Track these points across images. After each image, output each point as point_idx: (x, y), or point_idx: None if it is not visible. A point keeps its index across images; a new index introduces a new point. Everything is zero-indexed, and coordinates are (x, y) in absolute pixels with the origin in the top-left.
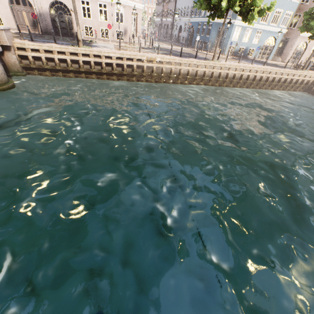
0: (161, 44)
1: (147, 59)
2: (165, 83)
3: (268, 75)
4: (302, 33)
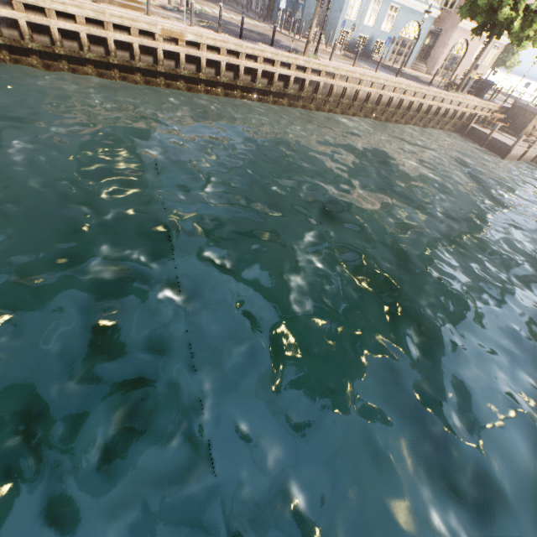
0: (209, 7)
1: (164, 33)
2: (209, 93)
3: (402, 96)
4: (463, 22)
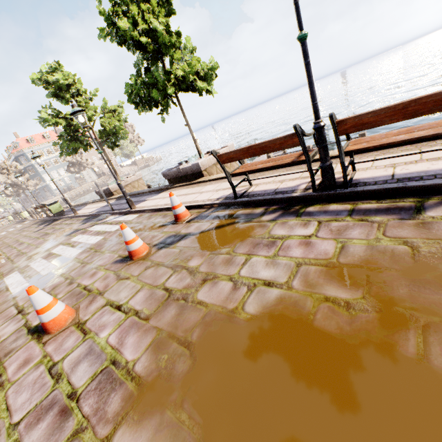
0: None
1: None
2: None
3: (70, 195)
4: None
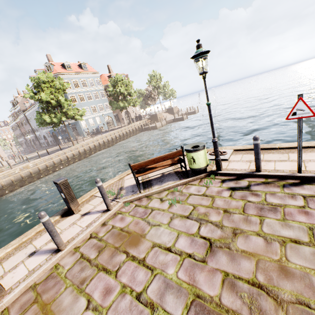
0: (32, 154)
1: (21, 169)
2: (47, 175)
3: (114, 135)
4: None
